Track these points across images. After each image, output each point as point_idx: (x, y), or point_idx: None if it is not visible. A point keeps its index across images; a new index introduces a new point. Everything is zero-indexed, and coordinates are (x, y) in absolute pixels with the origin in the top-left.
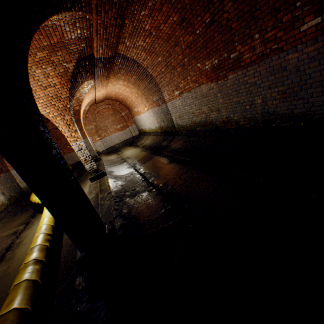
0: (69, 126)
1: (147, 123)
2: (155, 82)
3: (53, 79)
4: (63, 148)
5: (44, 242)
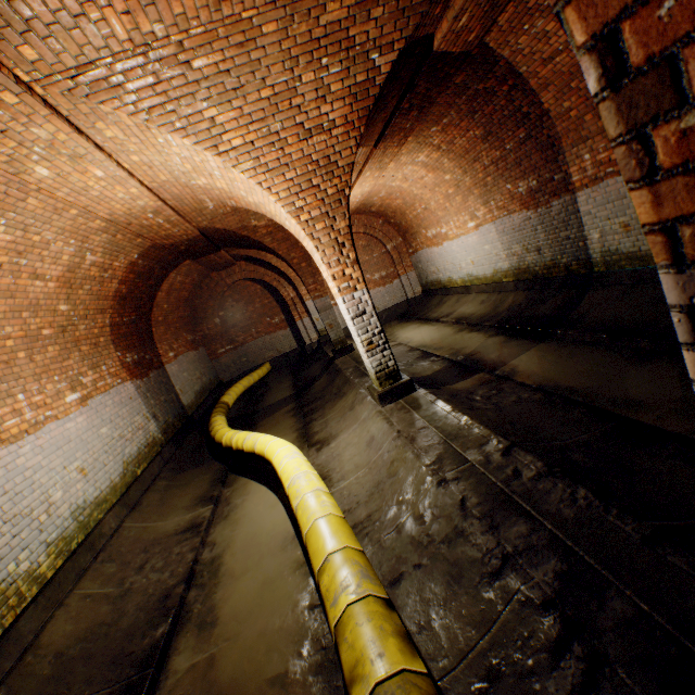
0: (341, 248)
1: (461, 264)
2: (547, 135)
3: (332, 107)
4: (256, 323)
5: (406, 653)
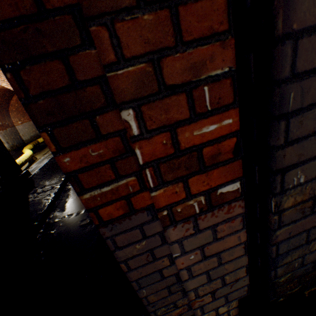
0: None
1: None
2: None
3: None
4: None
5: None
